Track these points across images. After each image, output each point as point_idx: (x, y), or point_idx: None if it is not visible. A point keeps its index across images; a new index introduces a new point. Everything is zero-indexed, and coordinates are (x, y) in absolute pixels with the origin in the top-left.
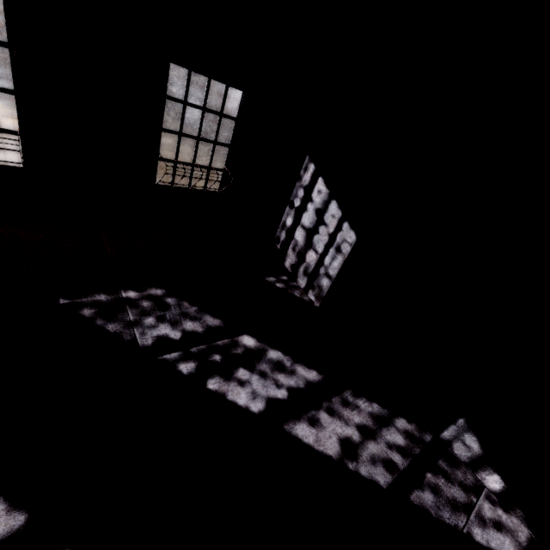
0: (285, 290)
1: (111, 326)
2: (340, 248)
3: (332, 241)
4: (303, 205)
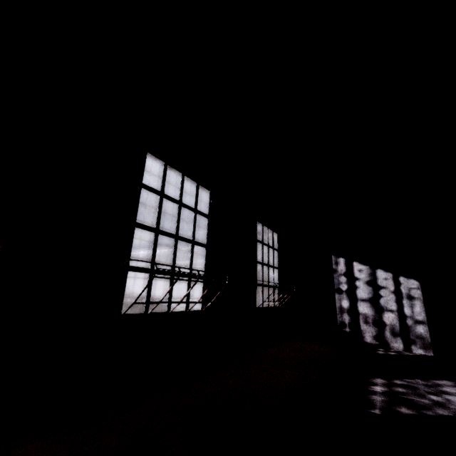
0: (402, 354)
1: (439, 411)
2: (411, 296)
3: (399, 295)
4: (352, 285)
